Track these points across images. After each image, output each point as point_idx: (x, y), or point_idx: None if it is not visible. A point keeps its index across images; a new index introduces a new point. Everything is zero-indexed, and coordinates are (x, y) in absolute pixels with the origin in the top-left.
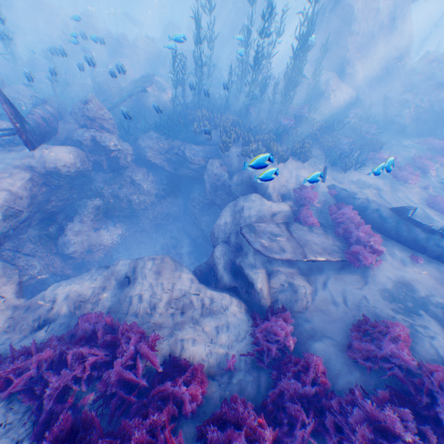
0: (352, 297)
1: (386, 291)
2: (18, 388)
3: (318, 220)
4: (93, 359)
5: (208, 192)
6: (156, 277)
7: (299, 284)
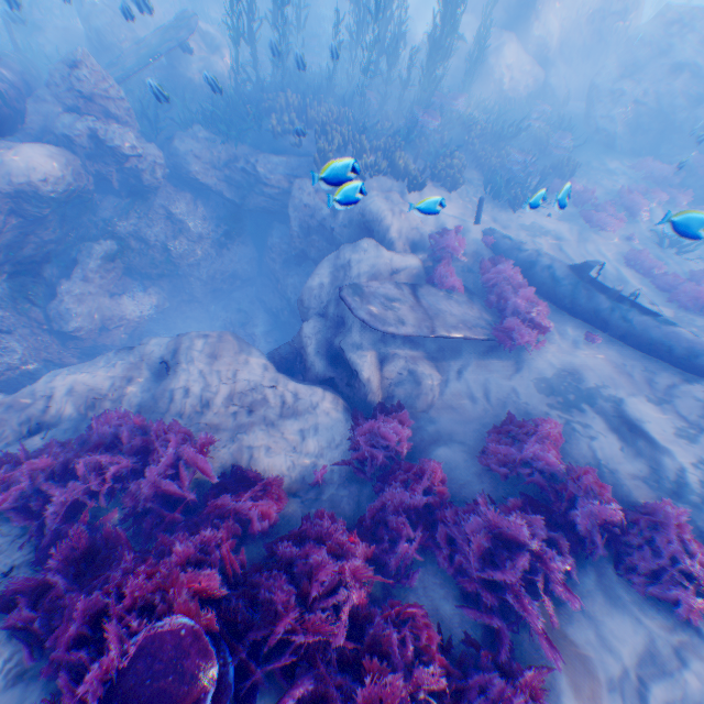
0: (496, 390)
1: (543, 381)
2: (6, 507)
3: (463, 282)
4: (116, 470)
5: (296, 237)
6: (211, 363)
7: (425, 373)
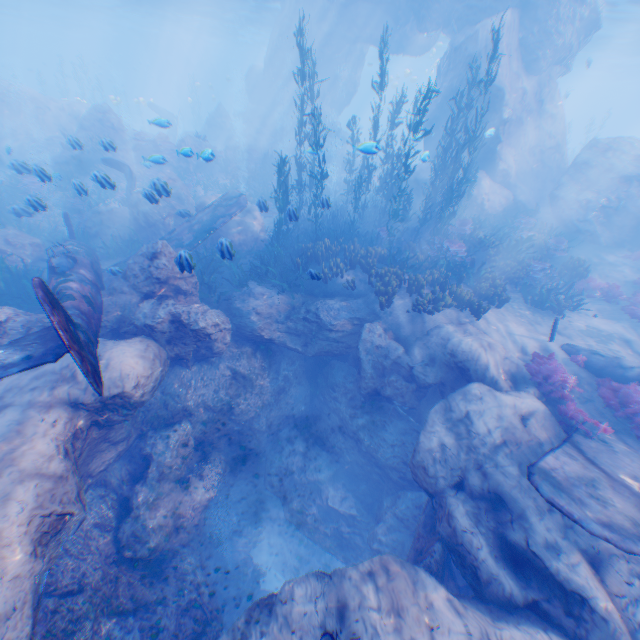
0: None
1: None
2: None
3: (591, 416)
4: None
5: (368, 377)
6: (396, 627)
7: None
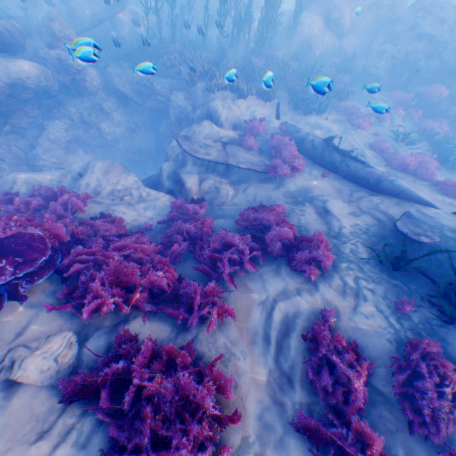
0: (261, 197)
1: (288, 193)
2: None
3: (261, 147)
4: (37, 206)
5: (173, 124)
6: (104, 174)
7: (224, 188)
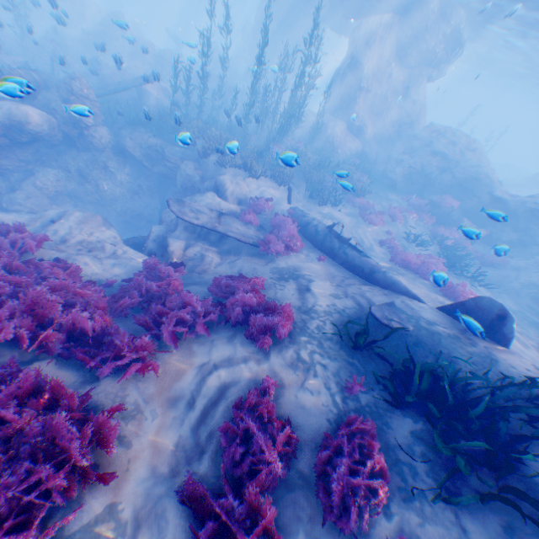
0: (248, 270)
1: (277, 269)
2: None
3: (263, 225)
4: None
5: (178, 192)
6: (80, 224)
7: (211, 256)
